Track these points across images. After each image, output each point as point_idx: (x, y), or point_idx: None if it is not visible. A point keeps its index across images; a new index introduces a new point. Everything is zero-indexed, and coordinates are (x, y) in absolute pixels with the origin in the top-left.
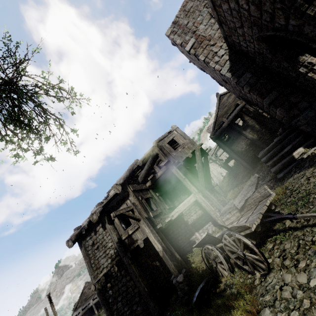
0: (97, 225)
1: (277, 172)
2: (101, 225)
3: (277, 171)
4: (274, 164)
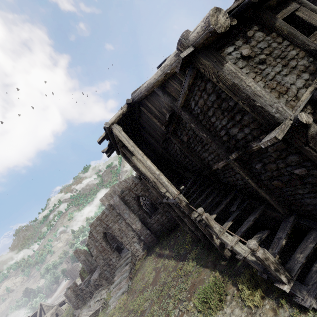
0: (245, 28)
1: None
2: (257, 27)
3: None
4: None
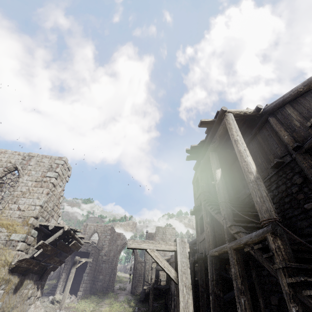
0: None
1: (48, 293)
2: None
3: (48, 292)
4: (51, 290)
